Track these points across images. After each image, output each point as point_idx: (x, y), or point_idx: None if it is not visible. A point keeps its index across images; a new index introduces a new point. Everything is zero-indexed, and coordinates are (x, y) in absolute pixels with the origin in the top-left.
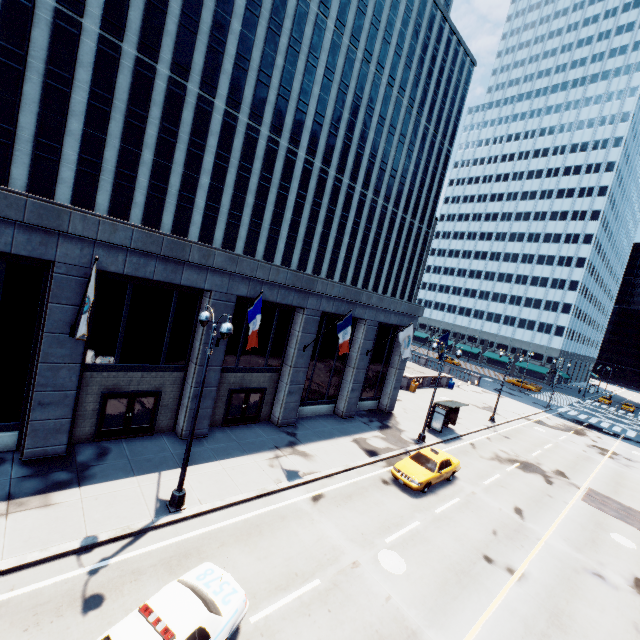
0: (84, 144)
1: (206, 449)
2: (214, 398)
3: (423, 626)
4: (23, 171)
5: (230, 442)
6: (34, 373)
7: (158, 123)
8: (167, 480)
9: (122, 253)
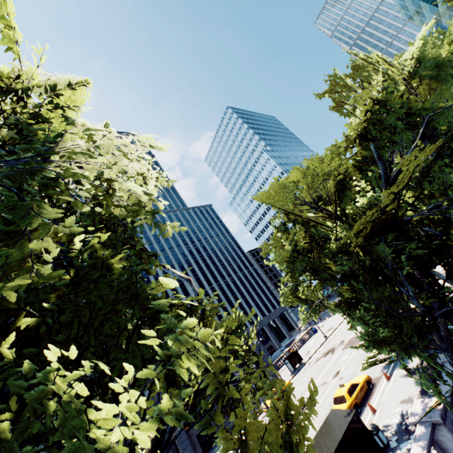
0: None
1: None
2: (190, 444)
3: None
4: None
5: None
6: None
7: None
8: None
9: None
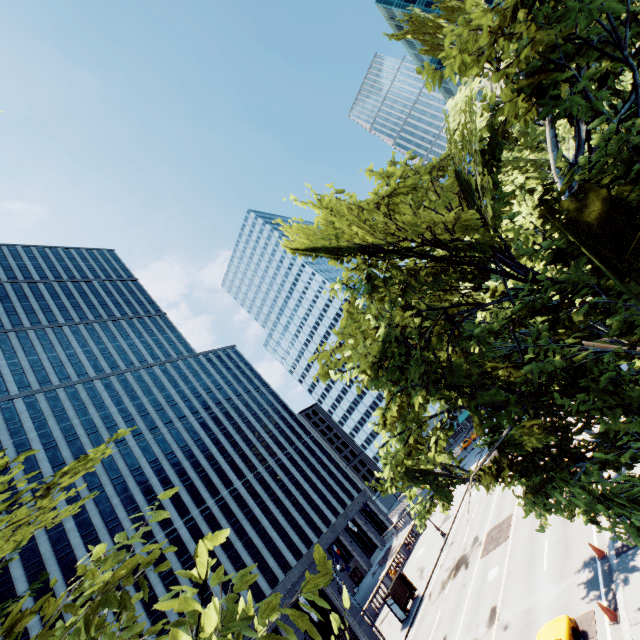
0: None
1: None
2: None
3: None
4: None
5: None
6: None
7: None
8: None
9: None
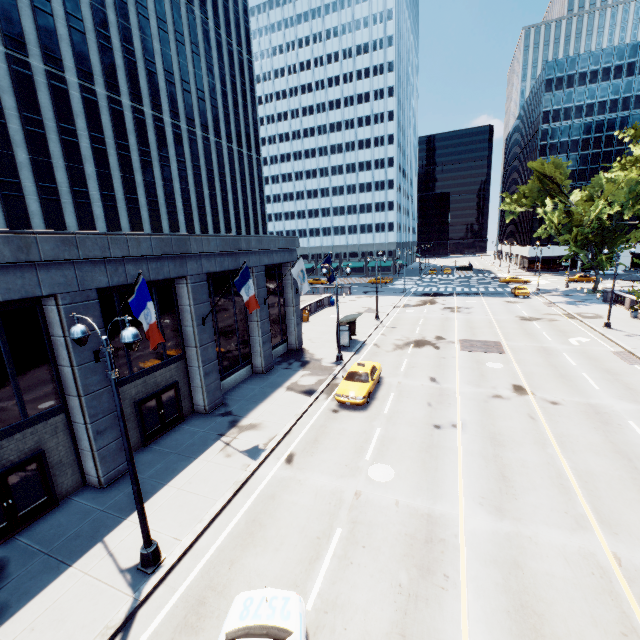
0: None
1: (143, 481)
2: None
3: (431, 505)
4: None
5: (166, 458)
6: None
7: None
8: (119, 543)
9: None
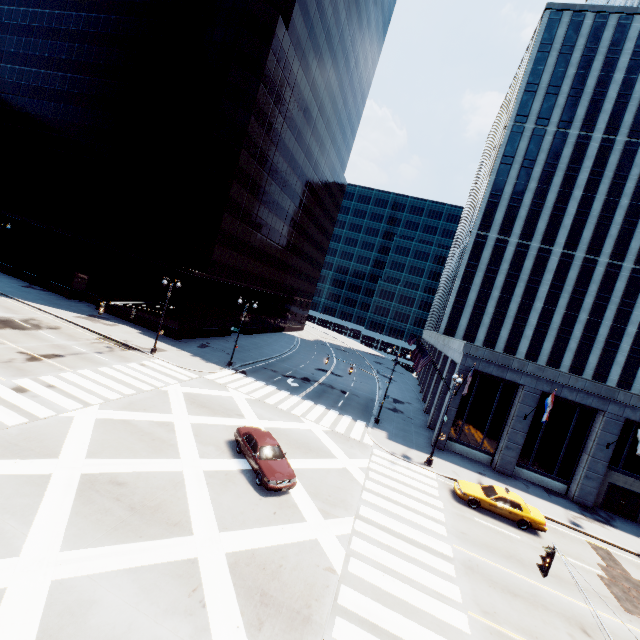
0: (541, 314)
1: None
2: None
3: None
4: (506, 332)
5: None
6: (585, 460)
7: (594, 294)
8: None
9: (639, 411)
